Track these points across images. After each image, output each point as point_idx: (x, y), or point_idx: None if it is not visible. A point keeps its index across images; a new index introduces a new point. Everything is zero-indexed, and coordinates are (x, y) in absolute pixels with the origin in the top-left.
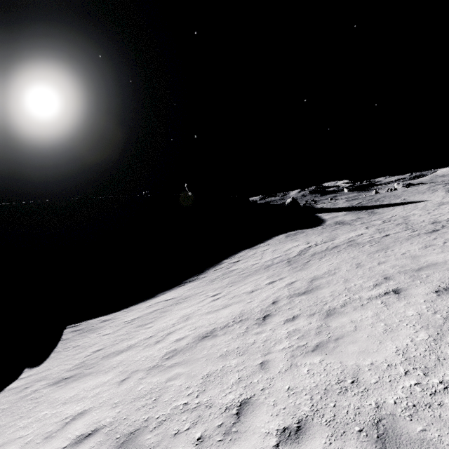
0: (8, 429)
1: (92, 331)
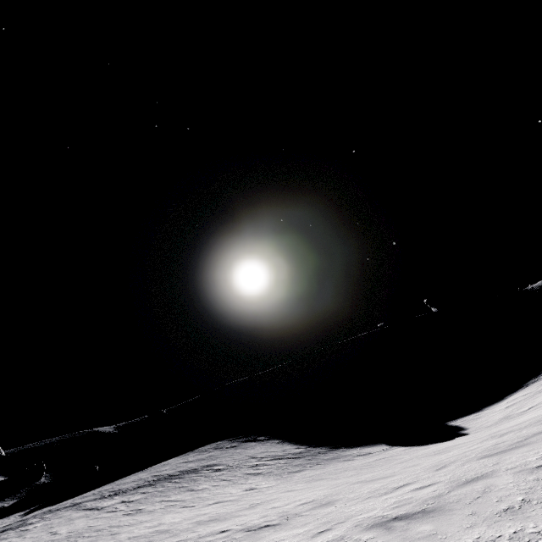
0: (505, 424)
1: (476, 418)
